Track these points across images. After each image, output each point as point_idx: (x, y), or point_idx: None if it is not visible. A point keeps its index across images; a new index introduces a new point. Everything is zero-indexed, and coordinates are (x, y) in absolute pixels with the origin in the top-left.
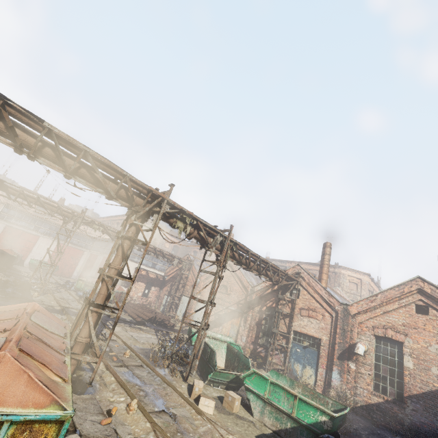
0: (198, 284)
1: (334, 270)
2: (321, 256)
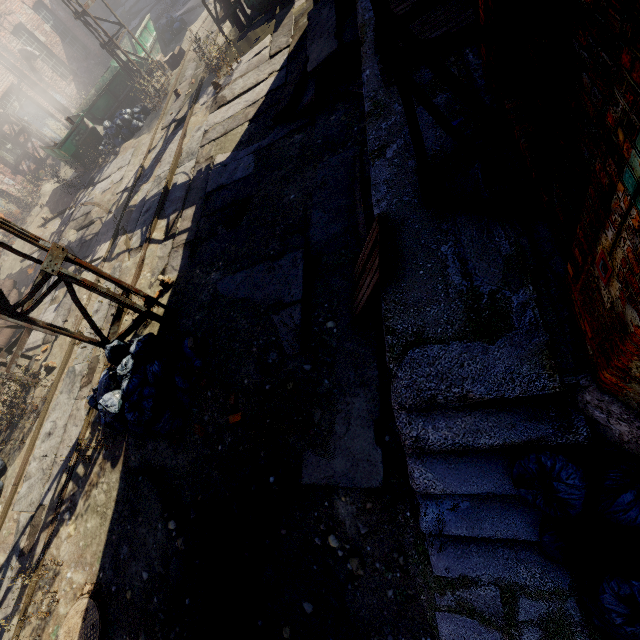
0: None
1: None
2: None
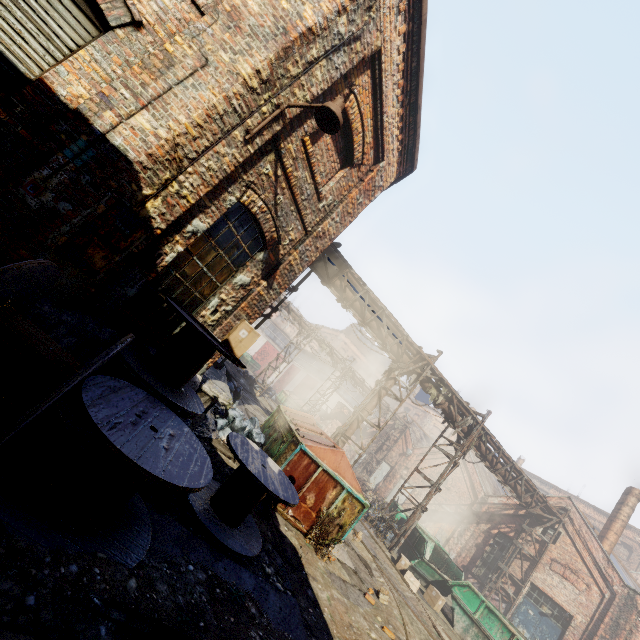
0: (408, 455)
1: None
2: (617, 505)
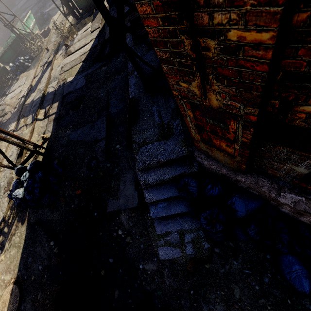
0: None
1: None
2: None
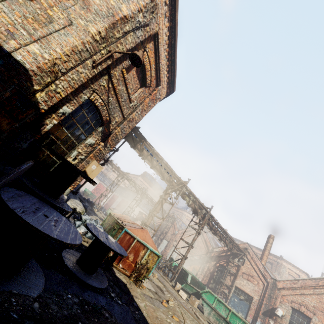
0: (176, 234)
1: (277, 260)
2: (265, 243)
